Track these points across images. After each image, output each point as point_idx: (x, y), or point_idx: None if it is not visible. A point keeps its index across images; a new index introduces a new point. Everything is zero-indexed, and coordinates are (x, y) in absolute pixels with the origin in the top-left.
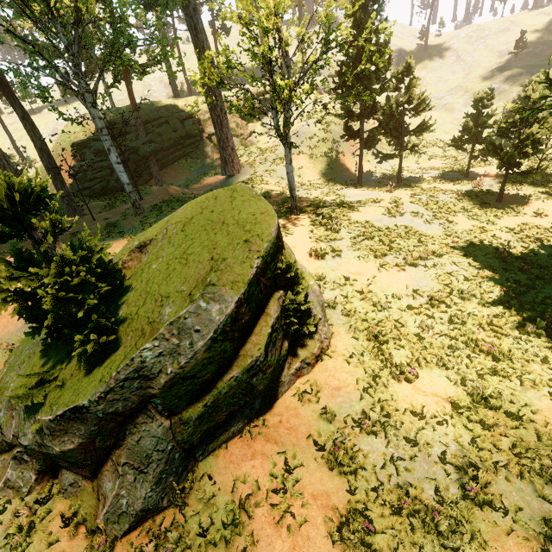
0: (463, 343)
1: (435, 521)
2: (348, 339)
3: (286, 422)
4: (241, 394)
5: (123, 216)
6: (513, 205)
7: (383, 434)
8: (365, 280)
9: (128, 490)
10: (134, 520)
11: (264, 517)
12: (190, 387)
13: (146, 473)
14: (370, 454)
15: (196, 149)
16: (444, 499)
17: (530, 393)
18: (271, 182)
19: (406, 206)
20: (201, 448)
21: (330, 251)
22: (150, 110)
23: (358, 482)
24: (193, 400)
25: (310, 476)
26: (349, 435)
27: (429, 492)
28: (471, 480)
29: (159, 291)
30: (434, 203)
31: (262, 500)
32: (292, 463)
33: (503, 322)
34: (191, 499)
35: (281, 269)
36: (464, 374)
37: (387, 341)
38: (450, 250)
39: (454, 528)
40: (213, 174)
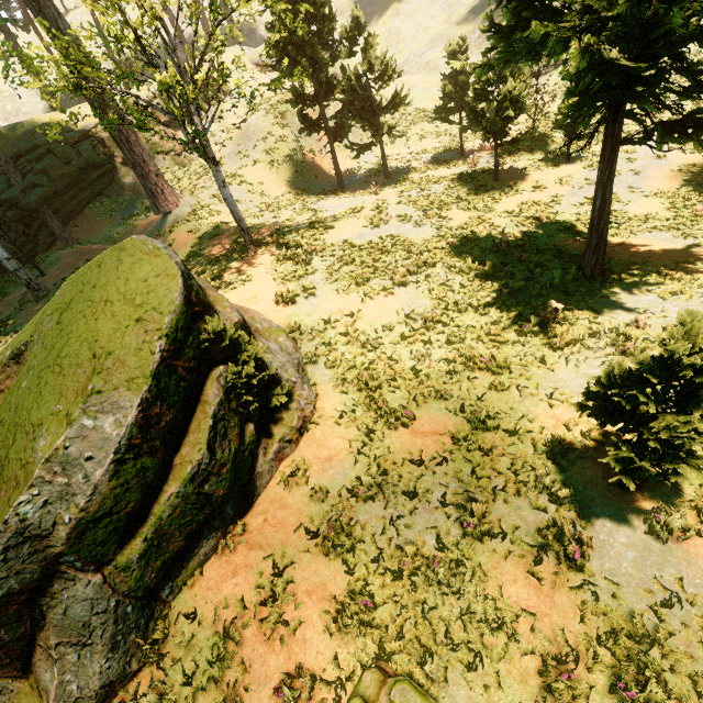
0: (462, 364)
1: (436, 571)
2: (336, 396)
3: (272, 518)
4: (194, 510)
5: (19, 307)
6: (511, 182)
7: (381, 495)
8: (349, 318)
9: (75, 672)
10: (96, 702)
11: (254, 636)
12: (111, 527)
13: (91, 644)
14: (368, 524)
15: (110, 183)
16: (445, 545)
17: (528, 401)
18: (224, 211)
19: (392, 210)
20: (166, 586)
21: (302, 291)
22: (18, 138)
23: (357, 559)
24: (127, 539)
25: (304, 571)
26: (345, 509)
27: (430, 543)
28: (468, 516)
29: (30, 420)
30: (424, 199)
31: (250, 619)
32: (282, 564)
33: (501, 328)
34: (170, 649)
35: (211, 340)
36: (463, 400)
37: (380, 386)
38: (445, 255)
39: (454, 572)
40: (146, 215)
